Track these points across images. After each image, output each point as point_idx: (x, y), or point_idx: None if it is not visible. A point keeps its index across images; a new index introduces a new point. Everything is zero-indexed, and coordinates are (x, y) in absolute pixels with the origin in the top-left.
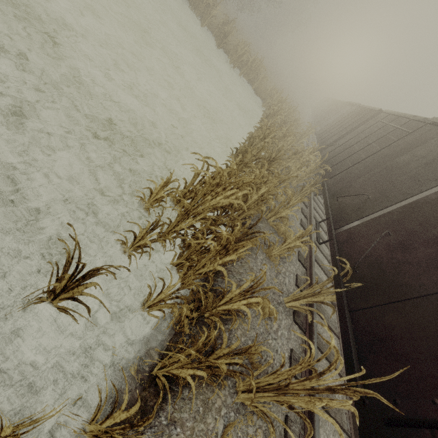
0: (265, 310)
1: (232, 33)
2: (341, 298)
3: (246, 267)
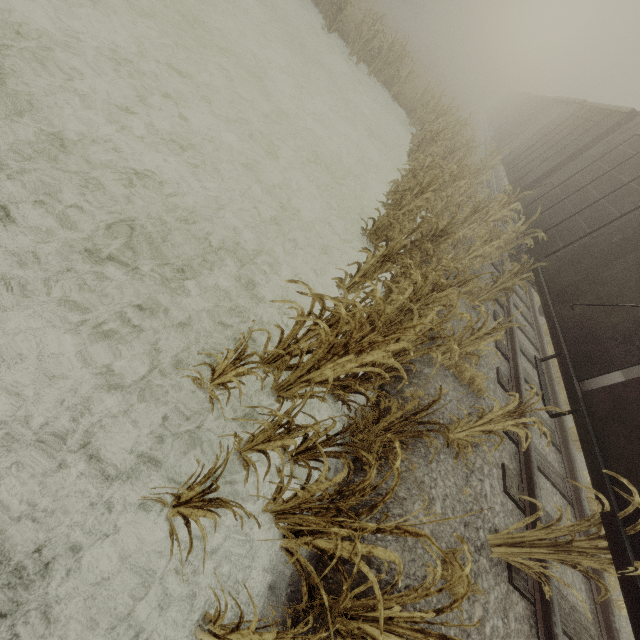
0: (458, 588)
1: (351, 1)
2: (636, 591)
3: (409, 484)
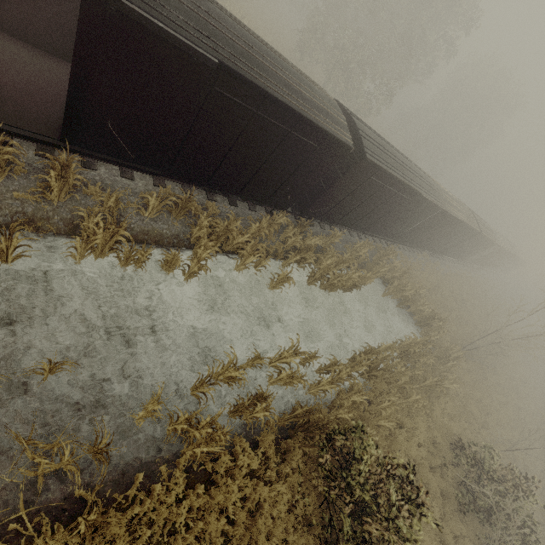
0: None
1: None
2: None
3: None
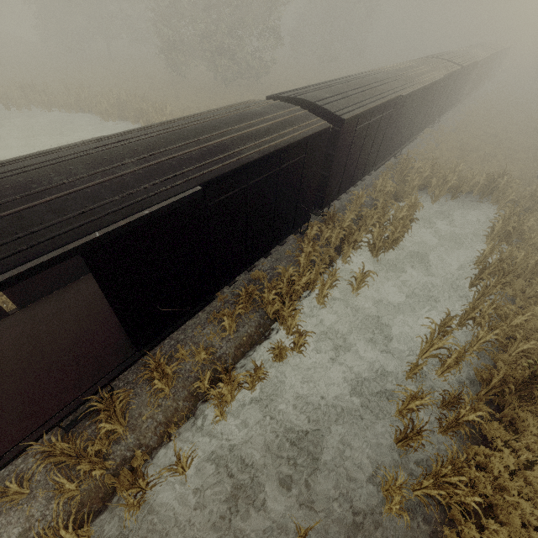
0: None
1: None
2: None
3: None
